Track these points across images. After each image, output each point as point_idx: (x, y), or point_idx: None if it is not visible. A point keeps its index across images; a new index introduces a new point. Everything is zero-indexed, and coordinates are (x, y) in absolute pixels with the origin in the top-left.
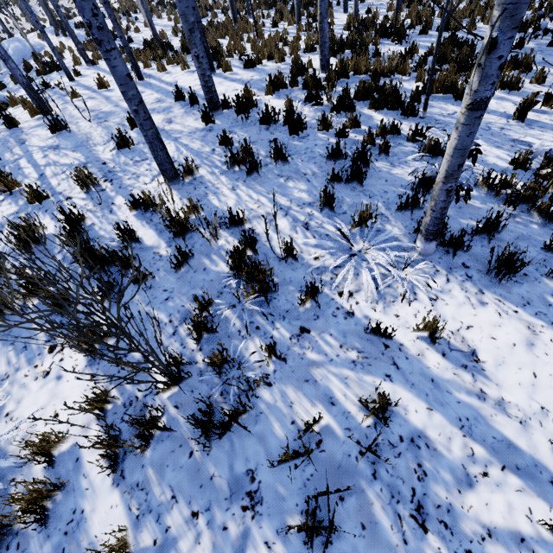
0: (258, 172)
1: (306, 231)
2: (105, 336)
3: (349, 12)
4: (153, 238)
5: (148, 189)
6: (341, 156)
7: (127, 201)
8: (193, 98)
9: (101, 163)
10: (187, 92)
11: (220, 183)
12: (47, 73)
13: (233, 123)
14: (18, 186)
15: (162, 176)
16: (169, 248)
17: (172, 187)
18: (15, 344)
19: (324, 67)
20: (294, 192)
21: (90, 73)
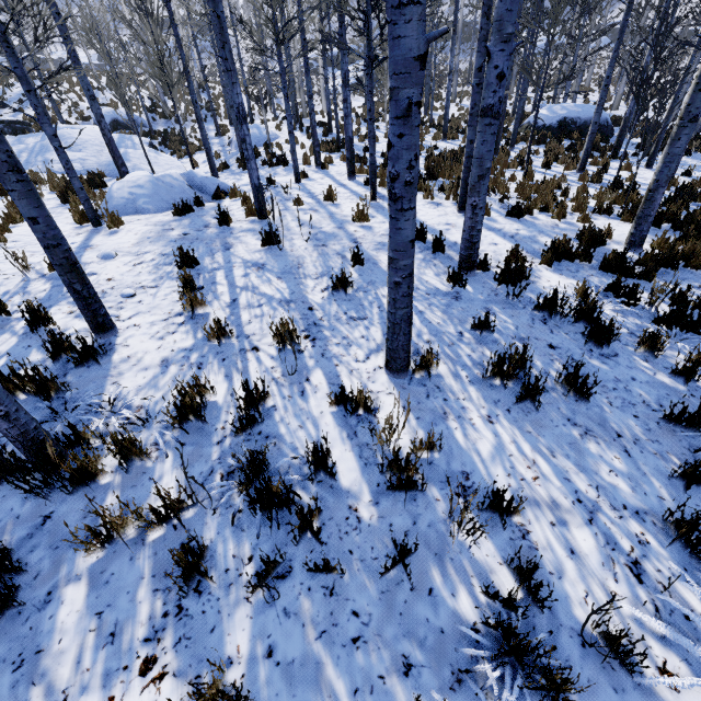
0: (538, 406)
1: (636, 583)
2: (237, 700)
3: None
4: (353, 472)
5: (359, 372)
6: (696, 426)
7: (327, 383)
8: (438, 243)
9: (307, 307)
10: (435, 237)
11: (468, 400)
12: (272, 165)
13: (491, 297)
14: (205, 308)
15: (381, 355)
16: (375, 507)
17: (394, 379)
18: (103, 618)
19: (633, 244)
20: (601, 469)
21: (317, 178)
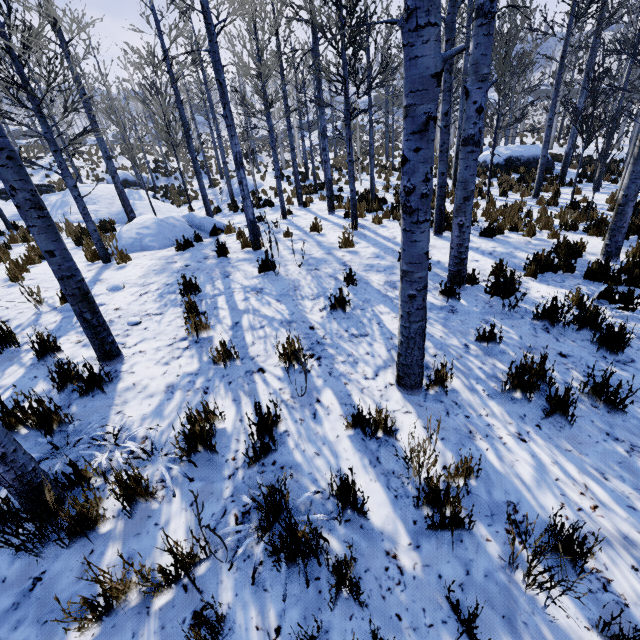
0: (572, 420)
1: None
2: None
3: (612, 192)
4: (383, 507)
5: (370, 390)
6: None
7: (339, 403)
8: None
9: (308, 327)
10: None
11: (492, 416)
12: (259, 207)
13: (486, 308)
14: (208, 332)
15: (390, 371)
16: (417, 552)
17: (408, 396)
18: None
19: (610, 254)
20: None
21: (301, 214)
